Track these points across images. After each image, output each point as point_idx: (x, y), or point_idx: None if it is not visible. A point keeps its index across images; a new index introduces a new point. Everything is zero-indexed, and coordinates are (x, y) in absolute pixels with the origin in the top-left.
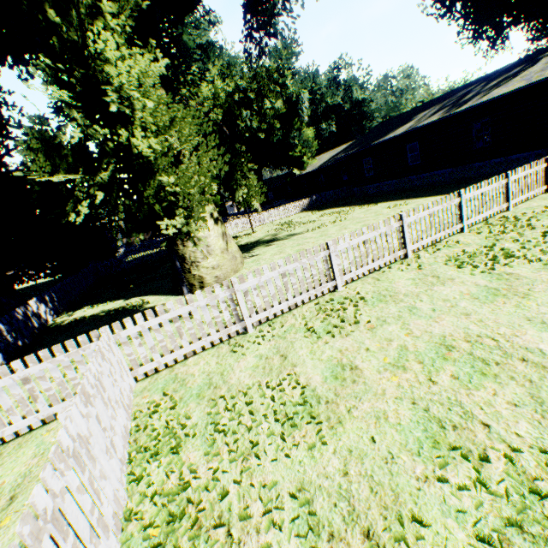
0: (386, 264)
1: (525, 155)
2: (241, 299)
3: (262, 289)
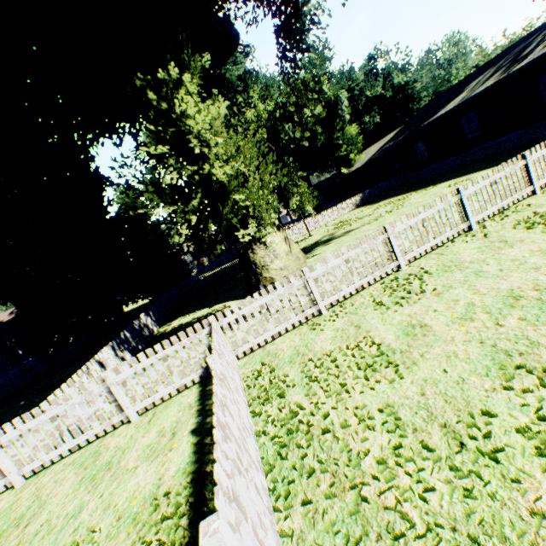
0: (449, 239)
1: None
2: (313, 285)
3: (329, 276)
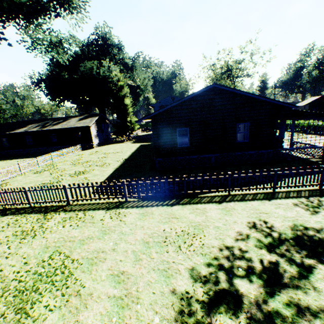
0: (15, 176)
1: (67, 146)
2: None
3: None
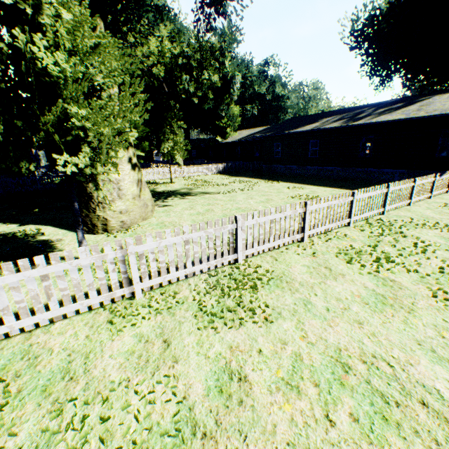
0: (285, 244)
1: (393, 171)
2: (134, 262)
3: (160, 254)
